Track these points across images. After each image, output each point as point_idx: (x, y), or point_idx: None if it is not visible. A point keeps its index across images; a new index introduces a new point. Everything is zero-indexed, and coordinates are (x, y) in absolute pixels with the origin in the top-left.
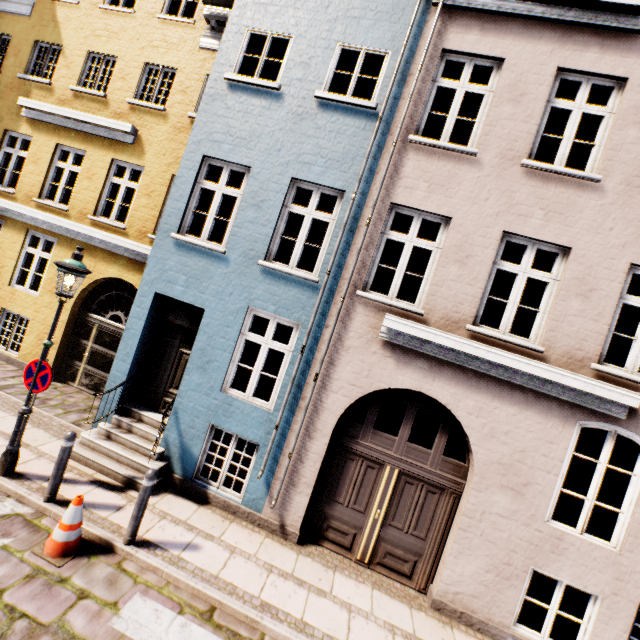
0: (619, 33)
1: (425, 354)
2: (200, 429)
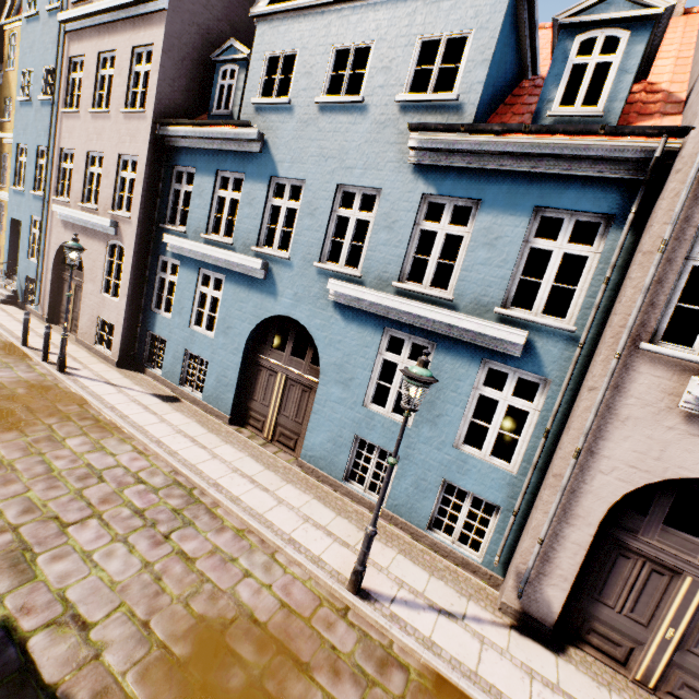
0: (114, 24)
1: (71, 223)
2: (24, 278)
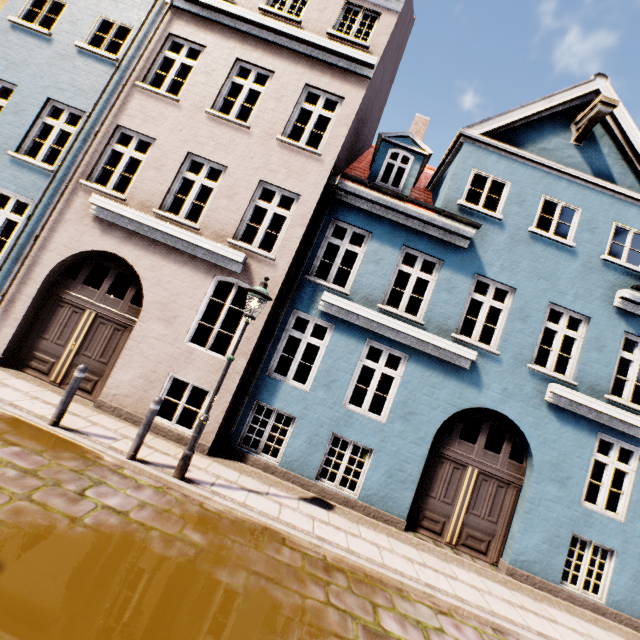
0: (274, 45)
1: (123, 228)
2: None
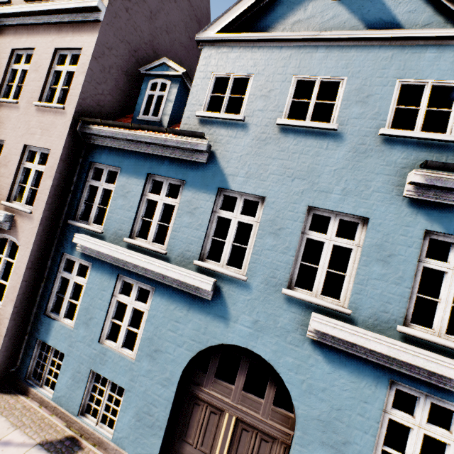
0: (35, 26)
1: None
2: None
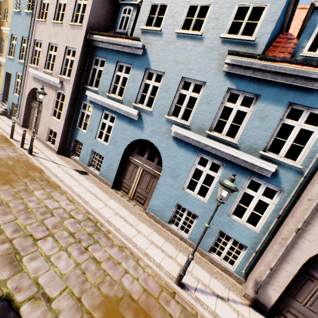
0: None
1: (38, 78)
2: (11, 103)
